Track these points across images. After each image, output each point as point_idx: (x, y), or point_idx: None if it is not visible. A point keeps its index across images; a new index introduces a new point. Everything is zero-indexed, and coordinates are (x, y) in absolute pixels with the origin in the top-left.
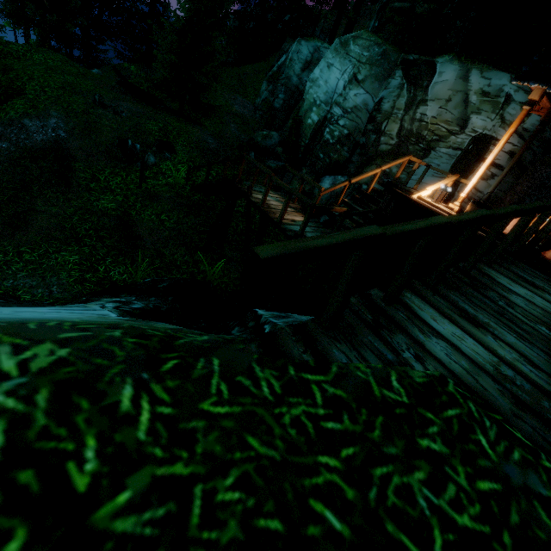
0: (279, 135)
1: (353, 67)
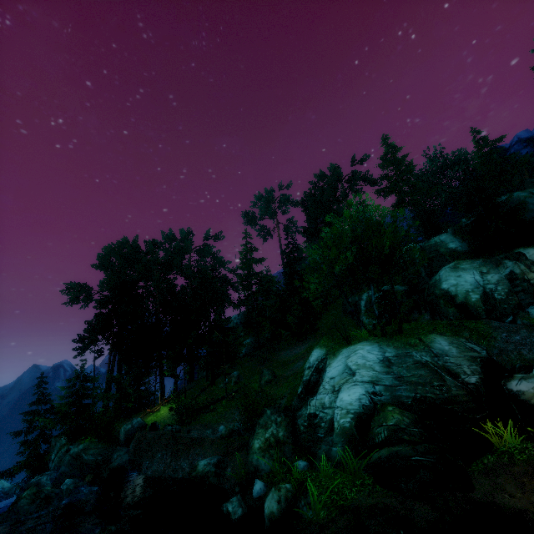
0: None
1: (475, 270)
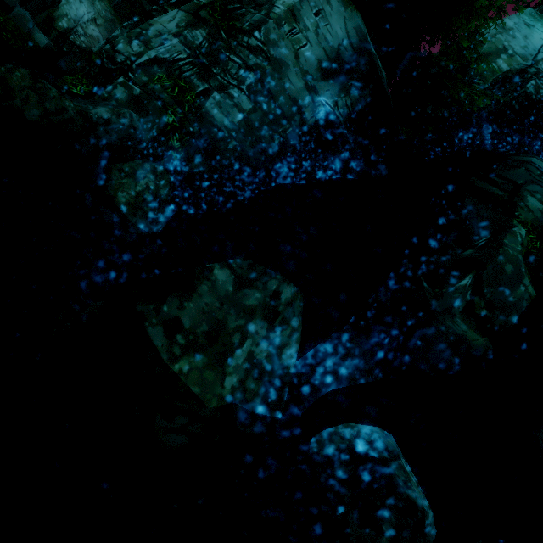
0: (31, 18)
1: (95, 14)
